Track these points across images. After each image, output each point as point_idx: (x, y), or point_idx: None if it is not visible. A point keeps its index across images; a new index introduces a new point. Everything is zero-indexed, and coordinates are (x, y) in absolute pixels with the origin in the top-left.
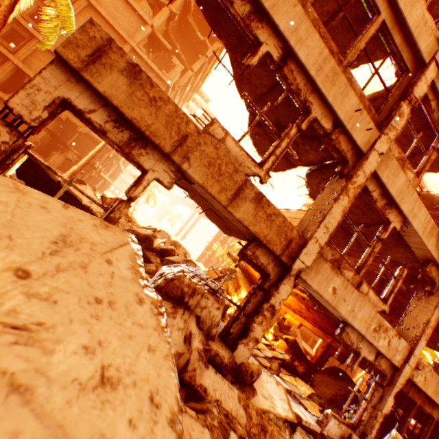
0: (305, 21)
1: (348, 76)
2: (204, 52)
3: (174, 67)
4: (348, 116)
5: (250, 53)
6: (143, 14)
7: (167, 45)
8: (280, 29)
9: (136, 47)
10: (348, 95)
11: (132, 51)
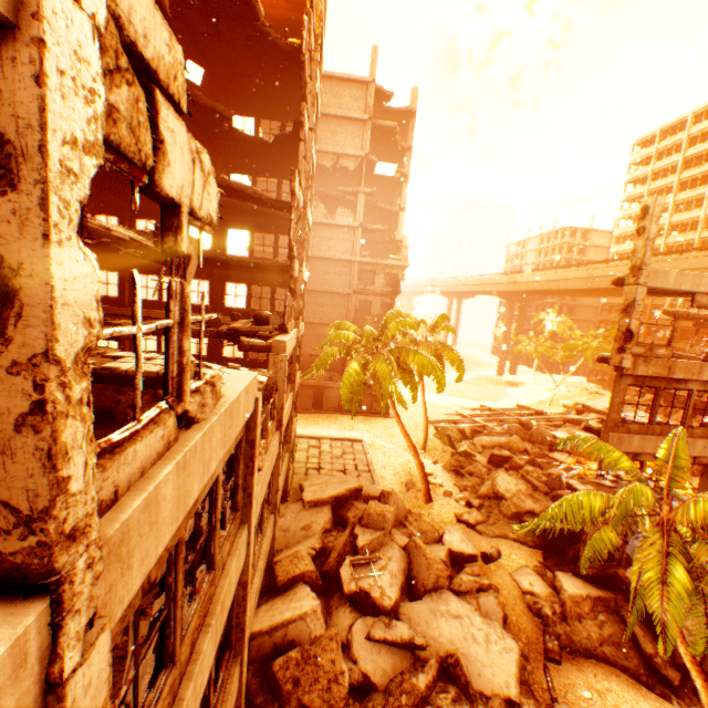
0: (657, 439)
1: (689, 431)
2: (403, 180)
3: (400, 243)
4: (699, 451)
5: (639, 466)
6: (347, 222)
7: (381, 229)
8: (649, 453)
9: (362, 259)
10: (694, 443)
11: (359, 264)
